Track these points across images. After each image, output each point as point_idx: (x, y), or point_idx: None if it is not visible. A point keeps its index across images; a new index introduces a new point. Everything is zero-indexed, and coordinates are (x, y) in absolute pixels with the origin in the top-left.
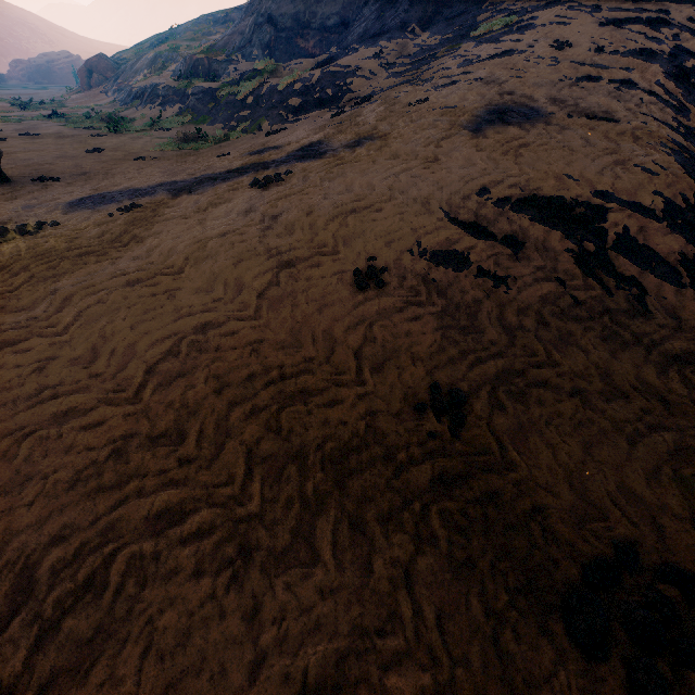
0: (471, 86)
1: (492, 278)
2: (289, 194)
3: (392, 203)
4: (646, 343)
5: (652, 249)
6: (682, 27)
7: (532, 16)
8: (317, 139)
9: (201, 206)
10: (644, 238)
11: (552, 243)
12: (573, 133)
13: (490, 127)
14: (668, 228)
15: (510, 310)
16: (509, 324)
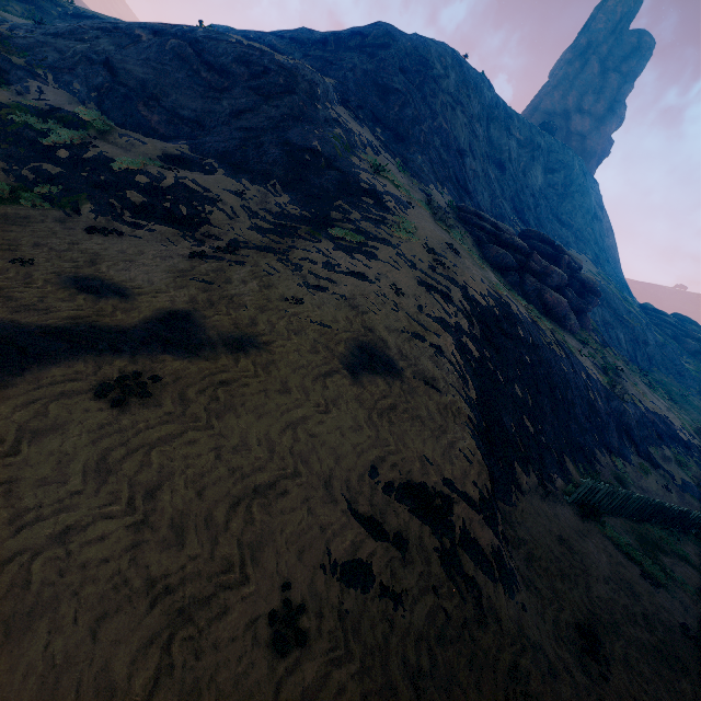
0: (340, 303)
1: (392, 596)
2: (165, 435)
3: (298, 482)
4: (492, 662)
5: (478, 542)
6: (458, 307)
7: (375, 245)
8: (184, 306)
9: (4, 437)
10: (473, 530)
11: (425, 540)
12: (420, 399)
13: (364, 373)
14: (483, 520)
15: (410, 644)
16: (412, 666)
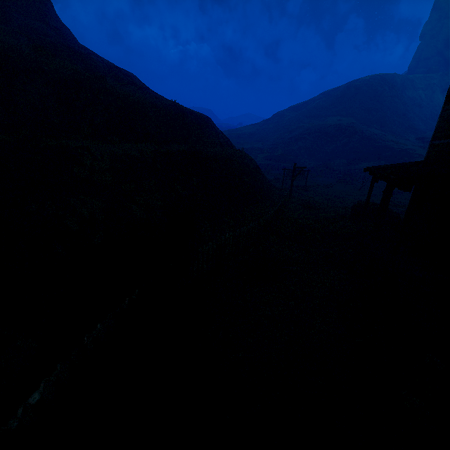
0: None
1: None
2: None
3: None
4: None
5: None
6: None
7: None
8: None
9: None
10: None
11: None
12: None
13: None
14: None
15: None
16: None
